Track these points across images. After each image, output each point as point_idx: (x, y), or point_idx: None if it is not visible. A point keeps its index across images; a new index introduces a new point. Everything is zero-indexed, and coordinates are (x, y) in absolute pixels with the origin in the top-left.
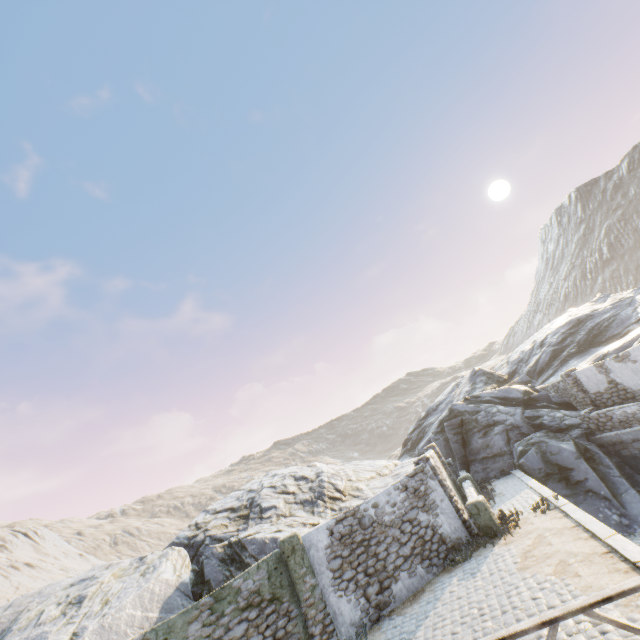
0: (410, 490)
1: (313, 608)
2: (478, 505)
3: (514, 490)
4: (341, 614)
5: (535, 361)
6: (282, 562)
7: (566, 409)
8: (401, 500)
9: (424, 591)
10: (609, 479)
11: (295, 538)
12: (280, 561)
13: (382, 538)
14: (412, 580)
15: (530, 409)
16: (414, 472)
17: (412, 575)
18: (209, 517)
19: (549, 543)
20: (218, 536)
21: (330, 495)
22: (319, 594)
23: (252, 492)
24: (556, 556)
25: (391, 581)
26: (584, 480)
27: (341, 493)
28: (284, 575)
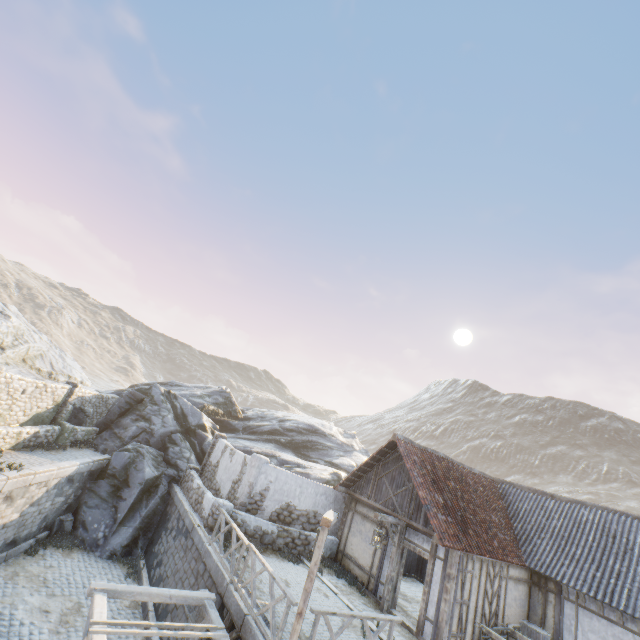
0: None
1: None
2: None
3: (63, 458)
4: None
5: (262, 424)
6: None
7: (201, 458)
8: None
9: None
10: (136, 512)
11: None
12: None
13: None
14: None
15: (185, 436)
16: None
17: None
18: None
19: None
20: None
21: None
22: None
23: None
24: None
25: None
26: (124, 499)
27: None
28: None
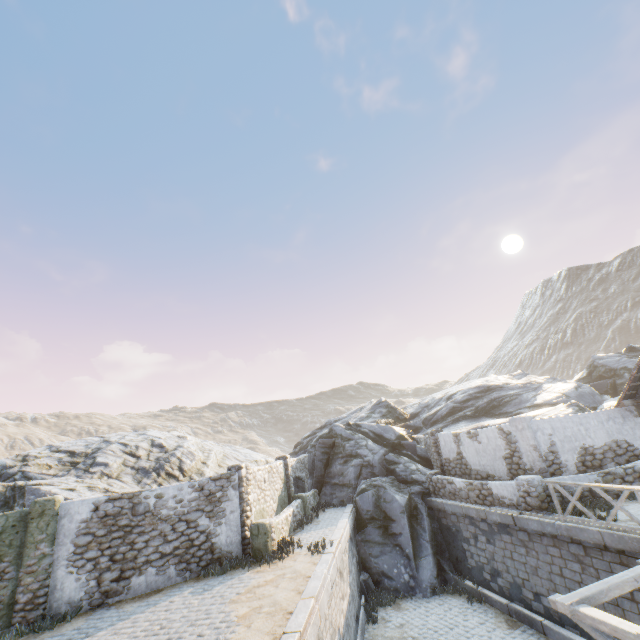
0: (205, 492)
1: (32, 576)
2: (260, 527)
3: (328, 523)
4: (62, 590)
5: (435, 411)
6: (25, 522)
7: (424, 464)
8: (190, 499)
9: (160, 592)
10: (419, 540)
11: (51, 502)
12: (23, 520)
13: (149, 529)
14: (158, 578)
15: (395, 453)
16: (219, 476)
17: (160, 573)
18: (45, 453)
19: (277, 585)
20: (30, 475)
21: (169, 471)
22: (47, 564)
23: (105, 443)
24: (264, 600)
25: (135, 573)
26: (399, 534)
27: (182, 472)
28: (20, 535)
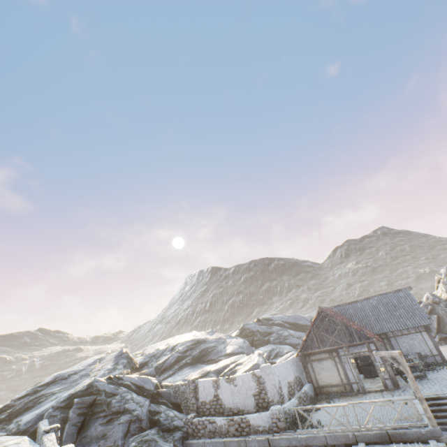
0: None
1: None
2: None
3: None
4: None
5: (165, 360)
6: None
7: (176, 409)
8: None
9: None
10: None
11: None
12: None
13: None
14: None
15: (154, 403)
16: None
17: None
18: None
19: None
20: None
21: None
22: None
23: None
24: None
25: None
26: None
27: None
28: None
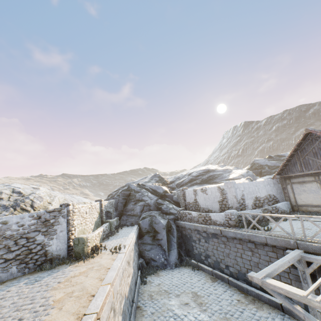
0: (42, 220)
1: None
2: (80, 240)
3: (124, 235)
4: None
5: (183, 180)
6: None
7: (176, 205)
8: (30, 224)
9: (2, 284)
10: (171, 242)
11: None
12: None
13: None
14: (2, 275)
15: (162, 199)
16: (53, 210)
17: (4, 272)
18: None
19: (87, 275)
20: None
21: (23, 207)
22: None
23: None
24: (76, 287)
25: None
26: (161, 239)
27: (33, 208)
28: None
